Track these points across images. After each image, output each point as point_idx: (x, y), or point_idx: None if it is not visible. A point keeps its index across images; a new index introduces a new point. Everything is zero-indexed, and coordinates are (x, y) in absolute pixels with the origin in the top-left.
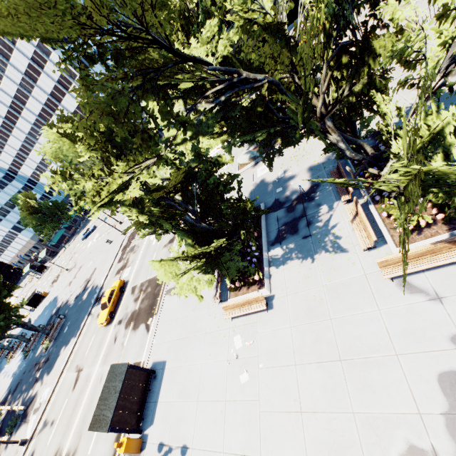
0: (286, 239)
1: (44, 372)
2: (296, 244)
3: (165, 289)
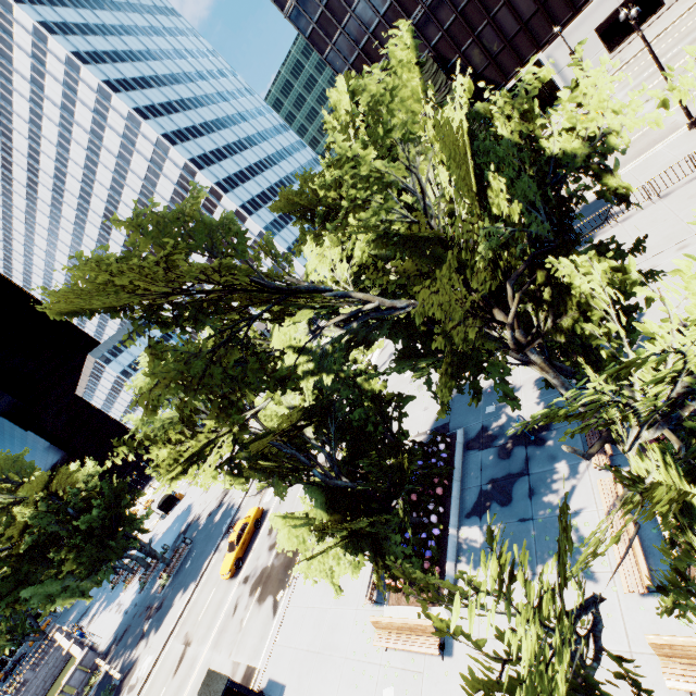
0: (490, 511)
1: (153, 625)
2: (506, 530)
3: None
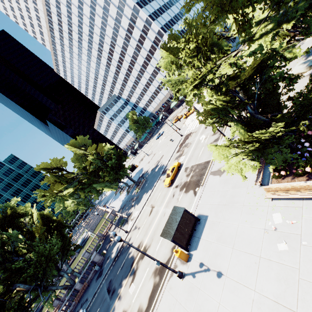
0: None
1: (135, 203)
2: None
3: (210, 171)
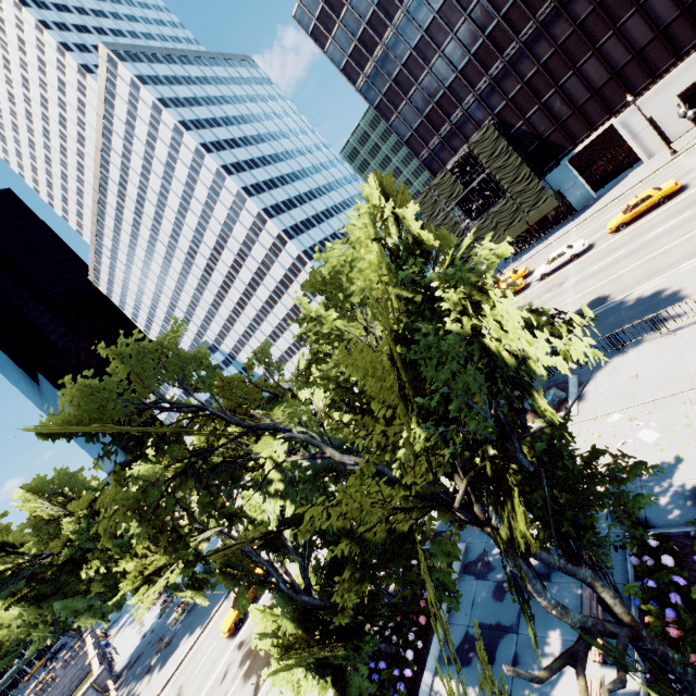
0: (469, 666)
1: (159, 662)
2: None
3: None
